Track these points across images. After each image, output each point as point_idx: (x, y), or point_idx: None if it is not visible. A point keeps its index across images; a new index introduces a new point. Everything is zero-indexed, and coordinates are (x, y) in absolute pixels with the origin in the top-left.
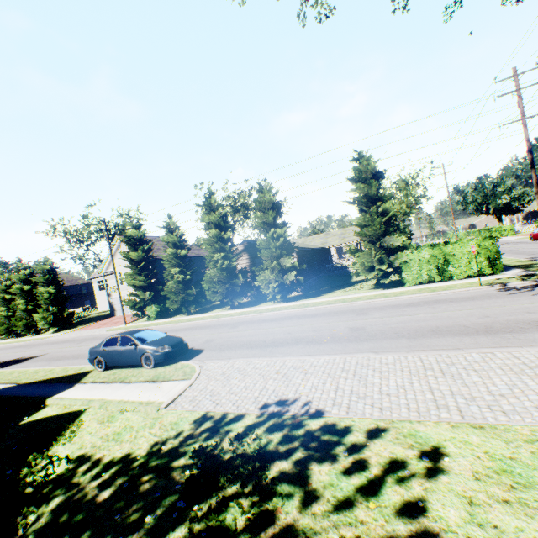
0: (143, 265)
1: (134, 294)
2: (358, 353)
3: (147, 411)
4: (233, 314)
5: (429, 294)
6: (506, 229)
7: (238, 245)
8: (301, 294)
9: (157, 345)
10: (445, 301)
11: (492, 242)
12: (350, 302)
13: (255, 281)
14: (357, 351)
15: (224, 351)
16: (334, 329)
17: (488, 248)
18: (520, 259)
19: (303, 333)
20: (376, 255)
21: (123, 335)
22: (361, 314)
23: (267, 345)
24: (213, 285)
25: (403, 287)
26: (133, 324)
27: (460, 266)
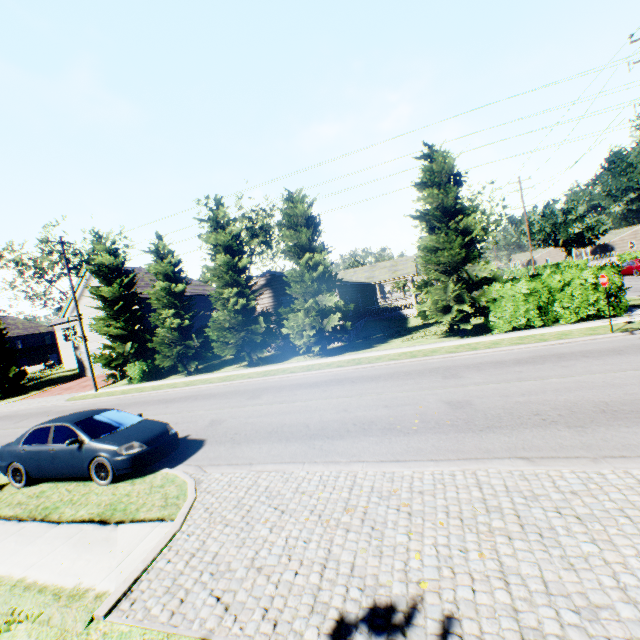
0: (121, 305)
1: (109, 347)
2: (493, 460)
3: (64, 625)
4: (252, 375)
5: (540, 345)
6: (579, 264)
7: (257, 277)
8: (344, 345)
9: (119, 441)
10: (575, 356)
11: (614, 272)
12: (423, 356)
13: (282, 327)
14: (488, 455)
15: (239, 446)
16: (418, 403)
17: (610, 280)
18: (631, 297)
19: (370, 410)
20: (452, 291)
21: (58, 424)
22: (450, 377)
23: (313, 434)
24: (222, 333)
25: (489, 334)
26: (107, 390)
27: (570, 305)
